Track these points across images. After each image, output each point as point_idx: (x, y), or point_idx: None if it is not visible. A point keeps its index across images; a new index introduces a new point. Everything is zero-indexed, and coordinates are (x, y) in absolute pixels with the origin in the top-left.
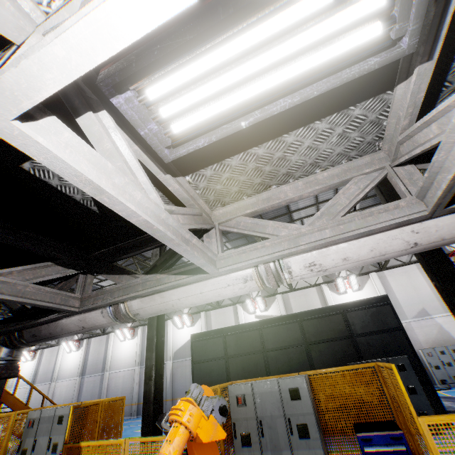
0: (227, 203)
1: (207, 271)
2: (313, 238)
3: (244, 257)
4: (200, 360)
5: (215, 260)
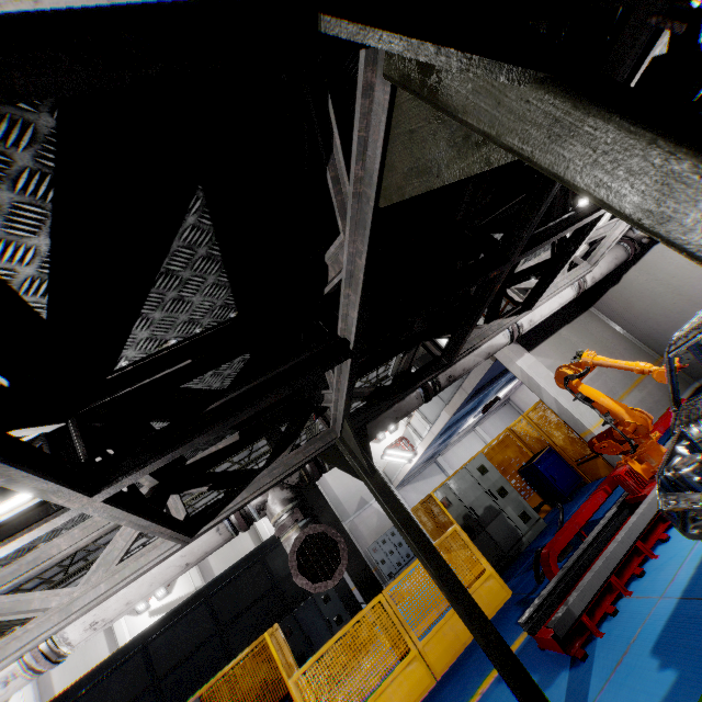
0: None
1: None
2: (88, 599)
3: None
4: None
5: None
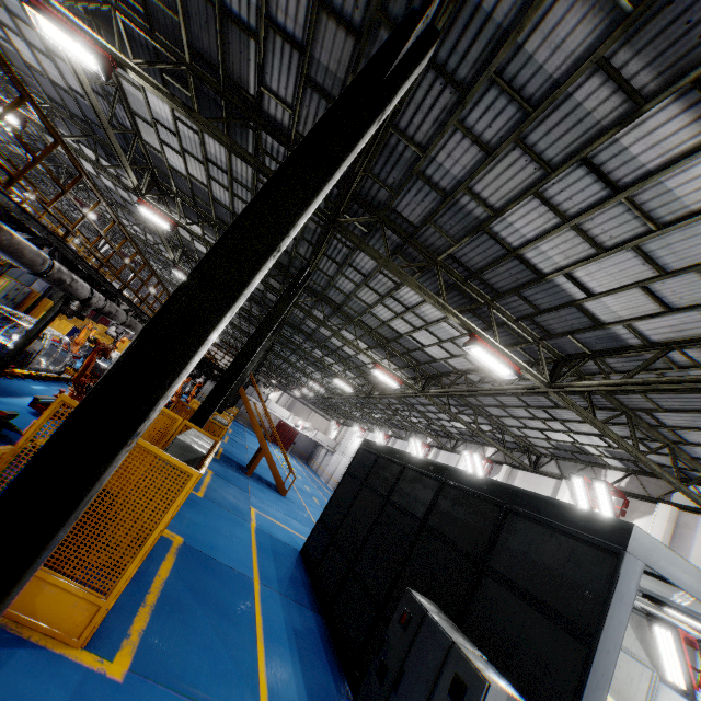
0: None
1: None
2: None
3: None
4: (351, 472)
5: None
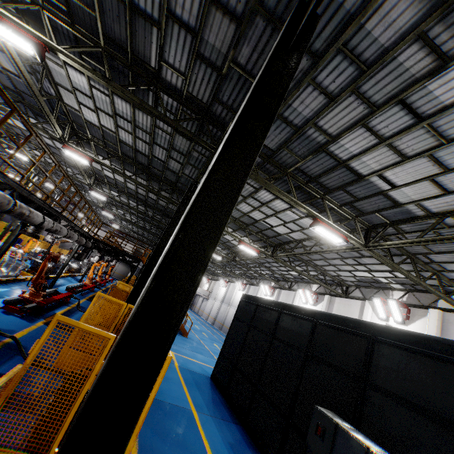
0: None
1: None
2: None
3: None
4: (238, 317)
5: None
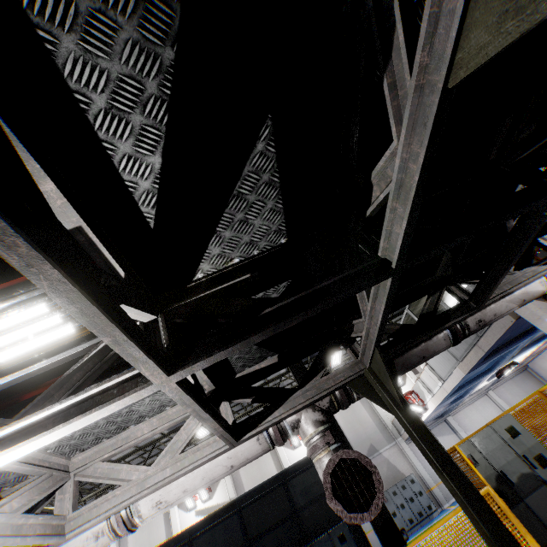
0: (87, 448)
1: (50, 543)
2: (157, 479)
3: (95, 511)
4: None
5: (63, 523)
